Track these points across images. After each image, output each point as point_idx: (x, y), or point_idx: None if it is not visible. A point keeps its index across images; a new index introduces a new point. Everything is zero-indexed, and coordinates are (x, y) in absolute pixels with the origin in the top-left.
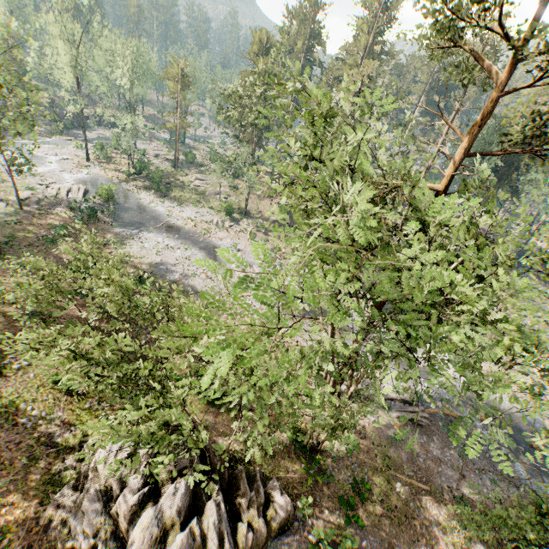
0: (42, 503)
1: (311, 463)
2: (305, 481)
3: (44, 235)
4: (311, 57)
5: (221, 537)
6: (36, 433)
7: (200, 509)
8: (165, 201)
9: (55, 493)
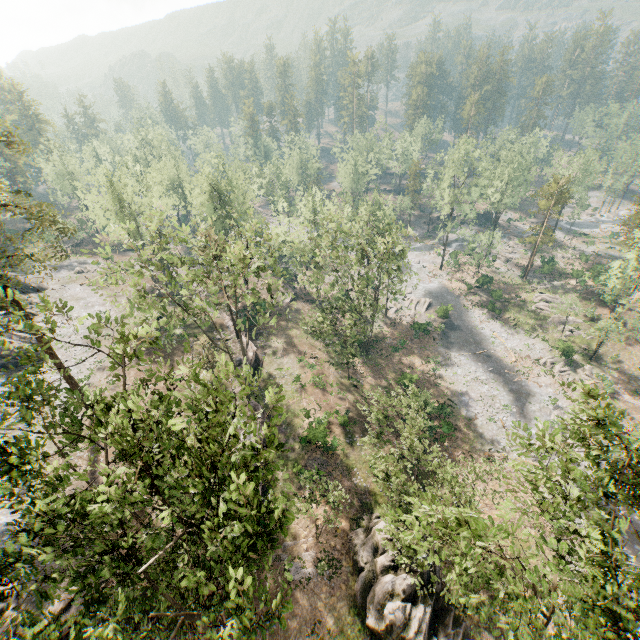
0: (351, 527)
1: None
2: None
3: (392, 342)
4: None
5: (420, 629)
6: (357, 489)
7: (415, 602)
8: (495, 323)
9: (356, 527)
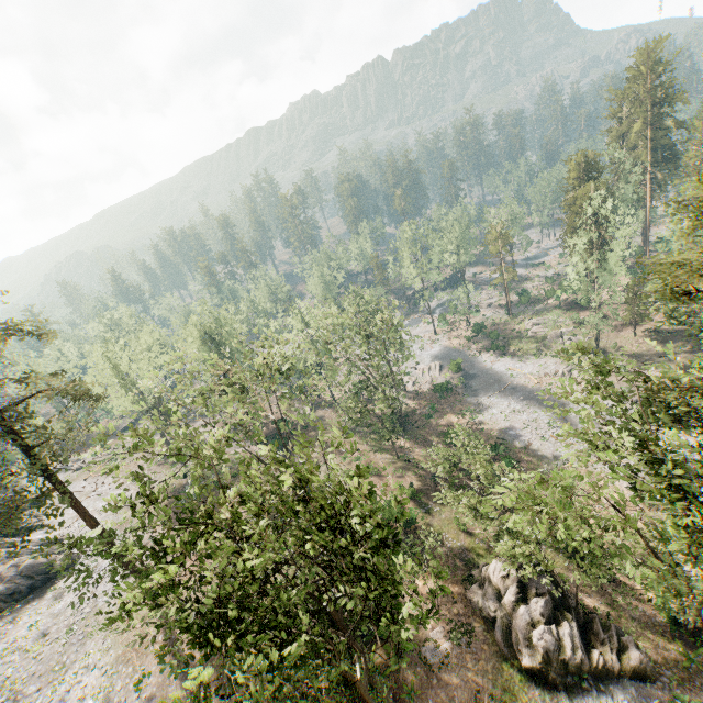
0: (465, 588)
1: (693, 651)
2: (681, 662)
3: (422, 412)
4: (661, 127)
5: (575, 647)
6: (453, 551)
7: (558, 624)
8: (505, 359)
9: (470, 586)
